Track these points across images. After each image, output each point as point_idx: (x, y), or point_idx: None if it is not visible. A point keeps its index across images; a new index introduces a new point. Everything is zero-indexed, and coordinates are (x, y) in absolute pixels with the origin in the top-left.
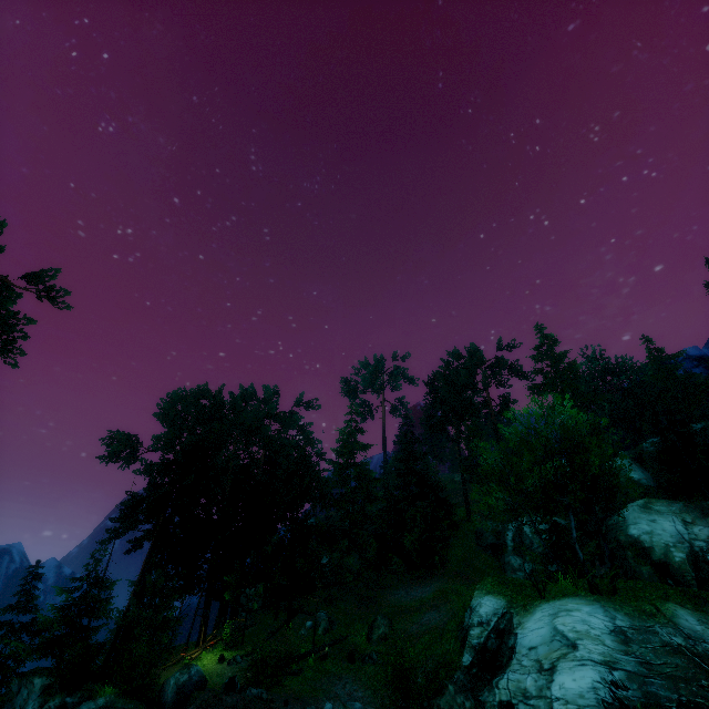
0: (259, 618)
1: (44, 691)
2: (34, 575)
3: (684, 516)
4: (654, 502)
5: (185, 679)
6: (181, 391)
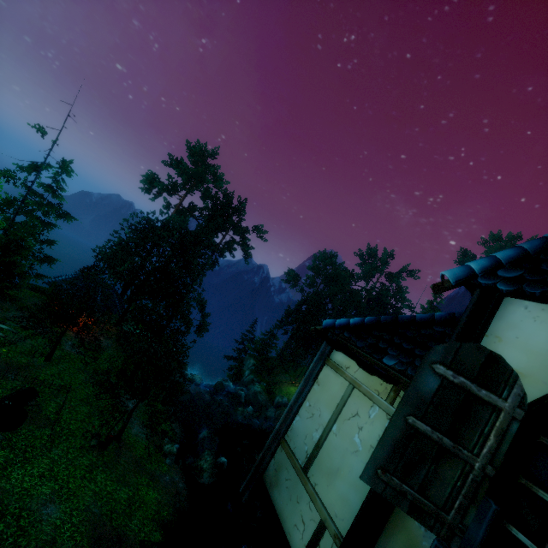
0: None
1: (253, 365)
2: (255, 323)
3: None
4: None
5: (280, 400)
6: (323, 254)
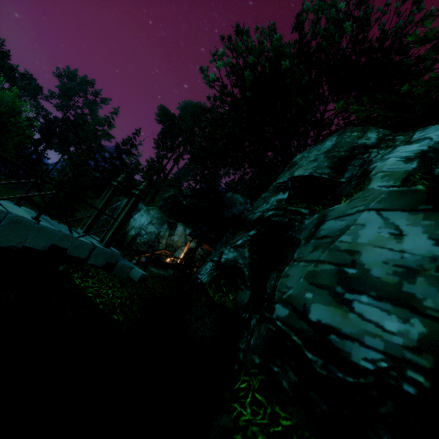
0: None
1: None
2: None
3: (154, 220)
4: (155, 210)
5: None
6: None
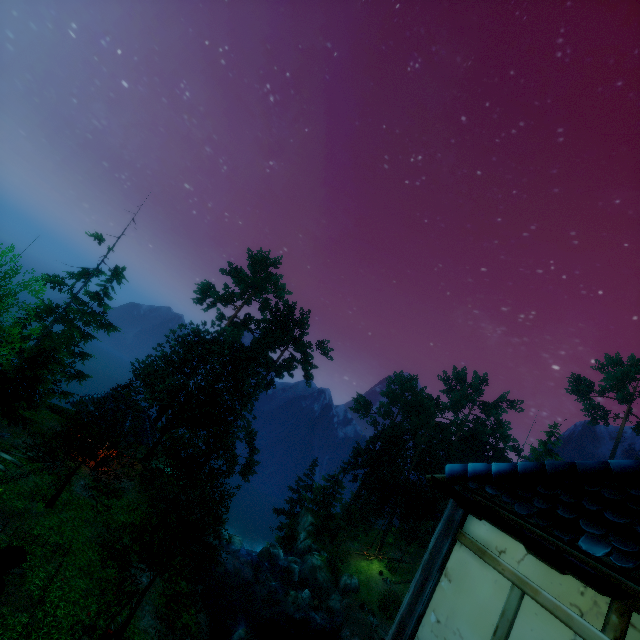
0: (414, 560)
1: (311, 525)
2: (315, 463)
3: None
4: None
5: (348, 582)
6: (400, 377)
